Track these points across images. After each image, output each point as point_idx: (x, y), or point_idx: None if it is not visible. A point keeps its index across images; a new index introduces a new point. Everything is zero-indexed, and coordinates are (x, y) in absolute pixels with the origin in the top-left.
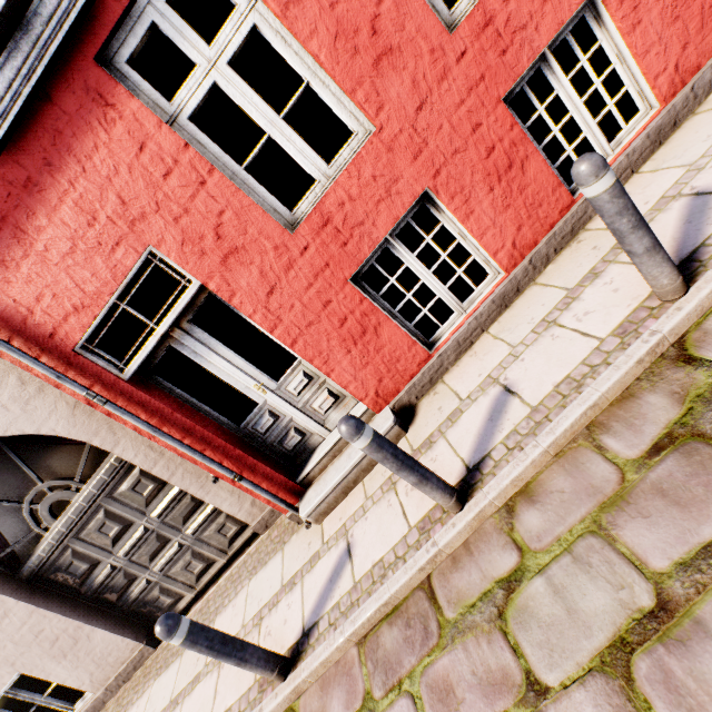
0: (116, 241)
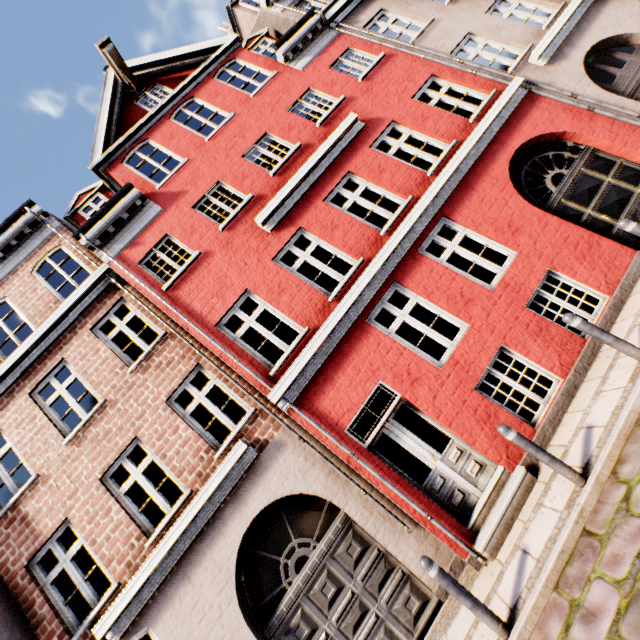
0: (367, 380)
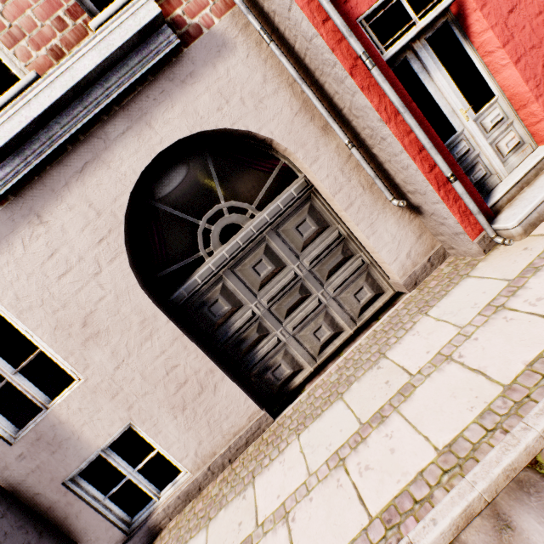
0: None
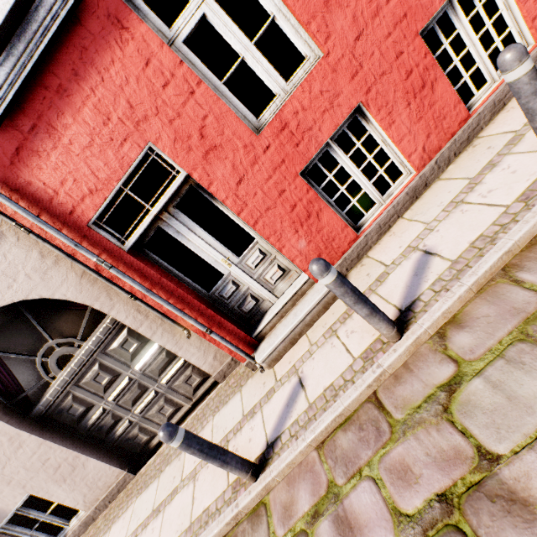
0: (124, 138)
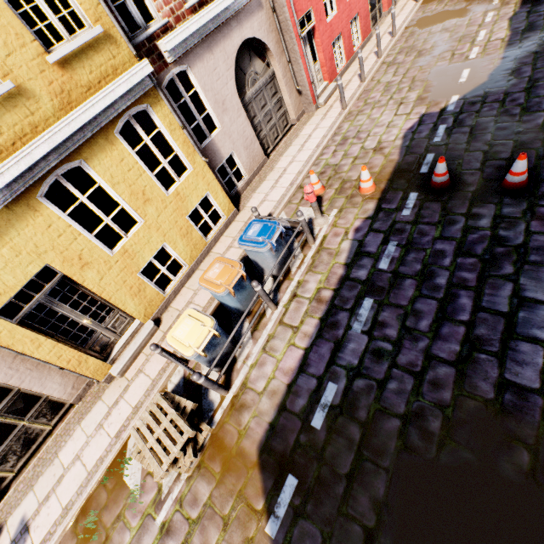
0: (309, 1)
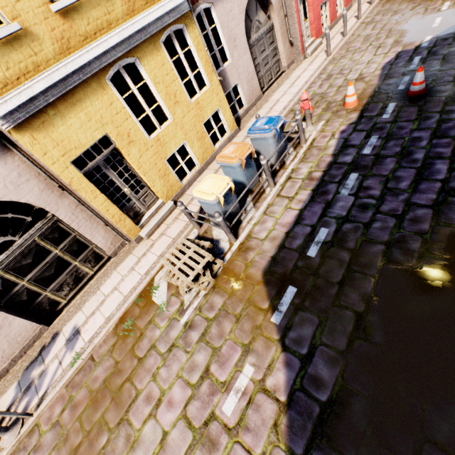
0: None
